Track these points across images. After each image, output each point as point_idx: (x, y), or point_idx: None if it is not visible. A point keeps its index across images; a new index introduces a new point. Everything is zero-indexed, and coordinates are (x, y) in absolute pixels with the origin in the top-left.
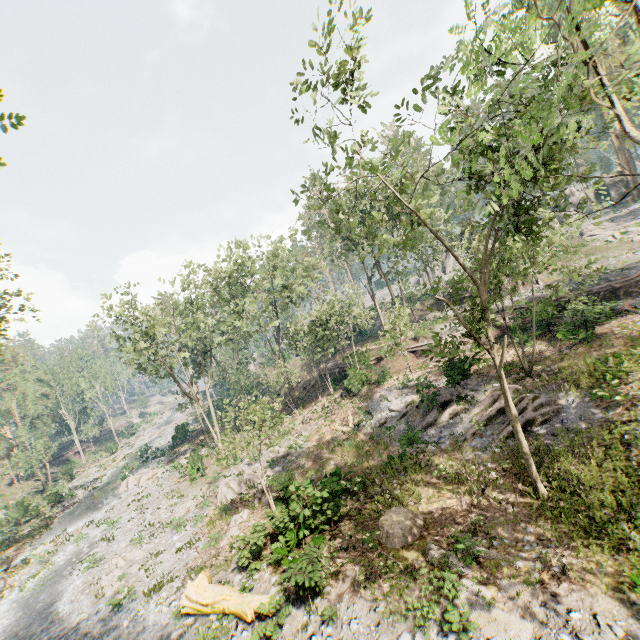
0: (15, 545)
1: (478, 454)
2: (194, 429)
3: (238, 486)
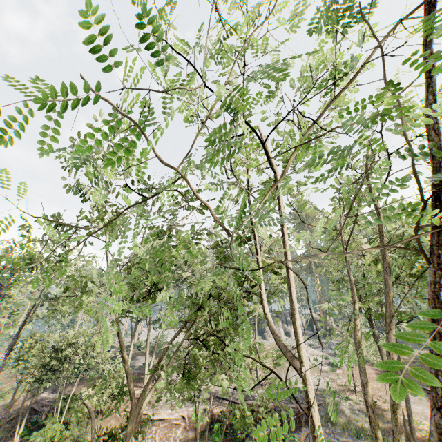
0: None
1: None
2: None
3: None
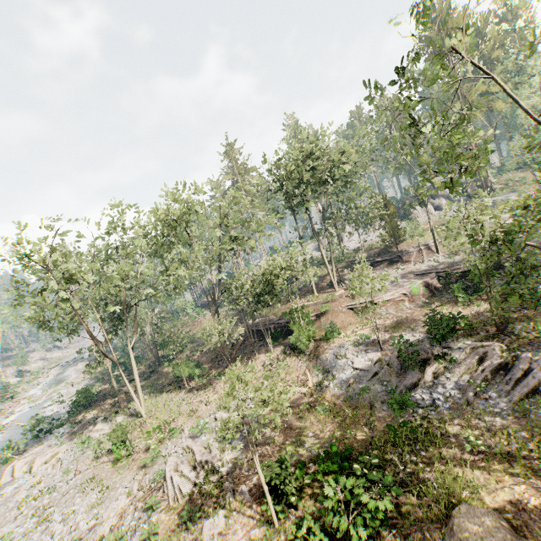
0: None
1: (497, 420)
2: (97, 390)
3: (193, 472)
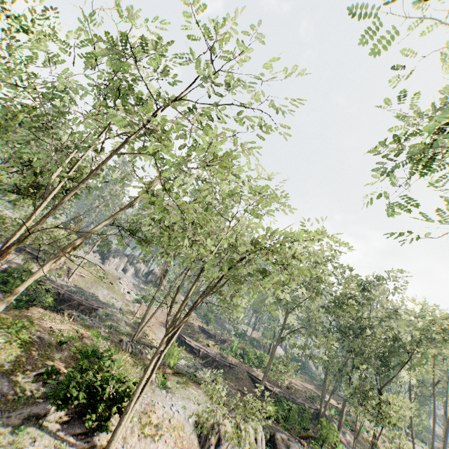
0: None
1: None
2: None
3: None
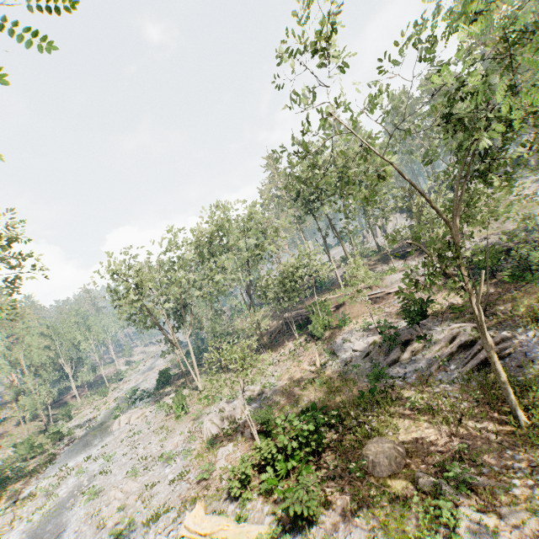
0: (22, 479)
1: (446, 387)
2: (174, 373)
3: (221, 422)
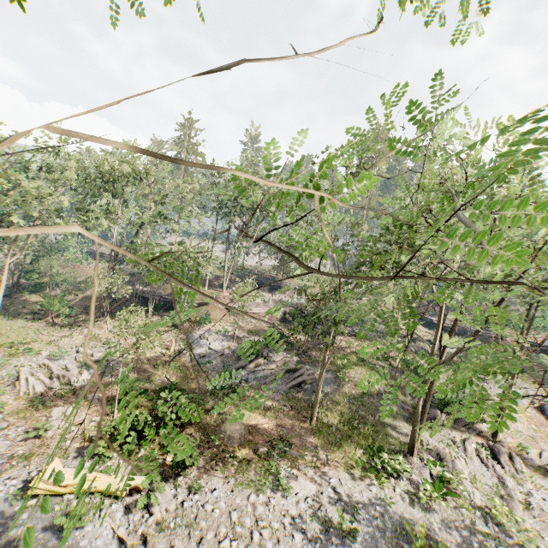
0: None
1: (274, 394)
2: None
3: (50, 380)
